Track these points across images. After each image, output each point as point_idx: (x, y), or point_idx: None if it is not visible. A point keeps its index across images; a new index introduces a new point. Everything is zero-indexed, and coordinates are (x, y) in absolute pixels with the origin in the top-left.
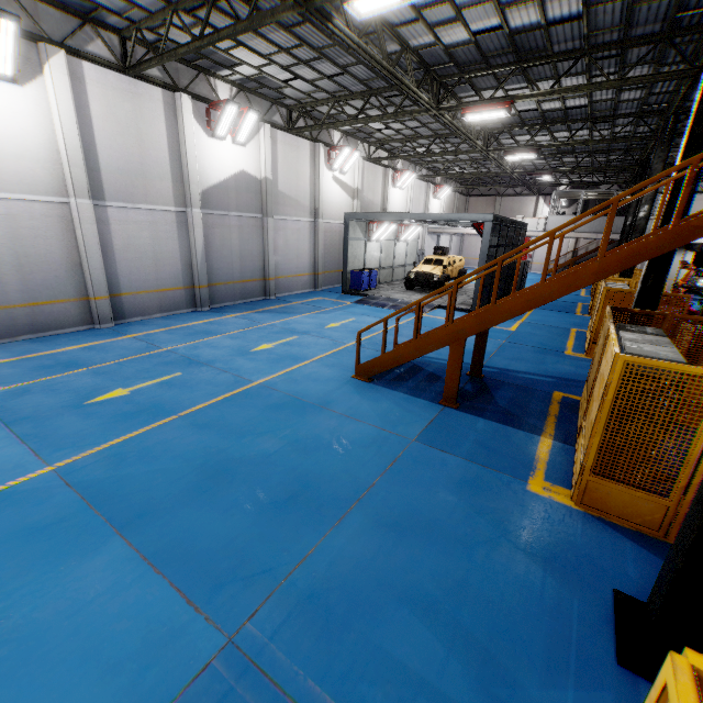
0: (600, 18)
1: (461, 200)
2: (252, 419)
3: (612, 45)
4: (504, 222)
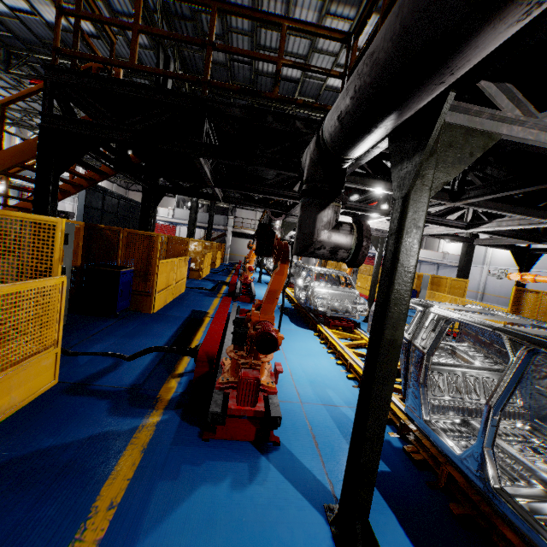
0: (117, 46)
1: (121, 191)
2: None
3: (141, 75)
4: (110, 193)
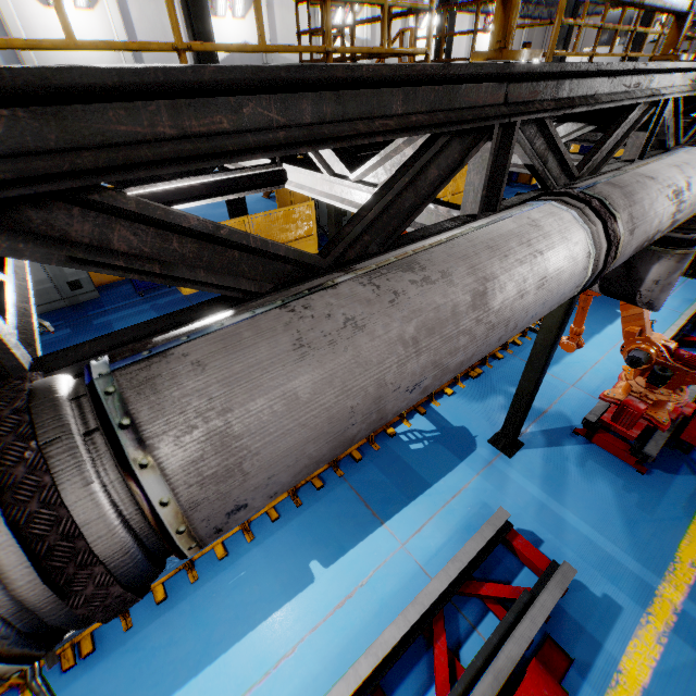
0: None
1: (537, 29)
2: (194, 208)
3: None
4: None
